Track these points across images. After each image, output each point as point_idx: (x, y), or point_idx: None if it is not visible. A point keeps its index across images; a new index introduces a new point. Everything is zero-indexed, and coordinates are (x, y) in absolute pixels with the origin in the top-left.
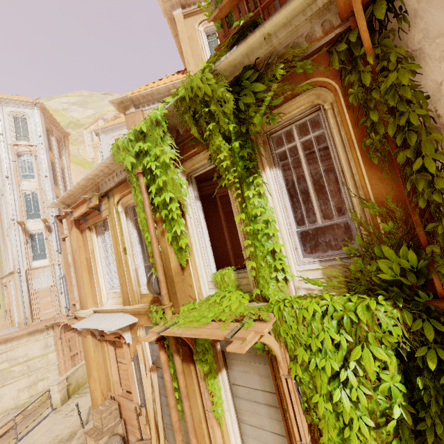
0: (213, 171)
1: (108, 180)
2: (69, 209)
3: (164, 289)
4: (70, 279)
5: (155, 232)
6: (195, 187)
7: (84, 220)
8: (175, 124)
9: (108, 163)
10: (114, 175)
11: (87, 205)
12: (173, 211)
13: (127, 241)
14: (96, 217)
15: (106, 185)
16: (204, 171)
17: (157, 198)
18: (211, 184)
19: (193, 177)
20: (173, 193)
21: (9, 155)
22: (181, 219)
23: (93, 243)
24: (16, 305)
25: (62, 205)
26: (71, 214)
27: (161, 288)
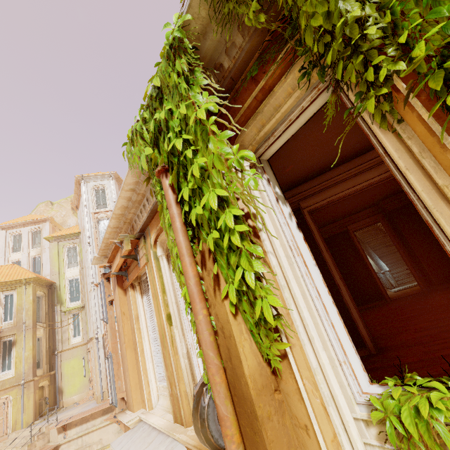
0: (293, 169)
1: (140, 212)
2: (106, 262)
3: (234, 445)
4: (118, 358)
5: (197, 285)
6: (271, 178)
7: (125, 275)
8: (212, 57)
9: (132, 183)
10: (144, 201)
11: (120, 253)
12: (230, 230)
13: (172, 302)
14: (135, 269)
15: (139, 220)
16: (286, 137)
17: (194, 210)
18: (292, 195)
19: (263, 160)
20: (224, 190)
21: (91, 222)
22: (252, 246)
23: (137, 307)
24: (95, 375)
25: (104, 259)
26: (110, 268)
27: (226, 443)
